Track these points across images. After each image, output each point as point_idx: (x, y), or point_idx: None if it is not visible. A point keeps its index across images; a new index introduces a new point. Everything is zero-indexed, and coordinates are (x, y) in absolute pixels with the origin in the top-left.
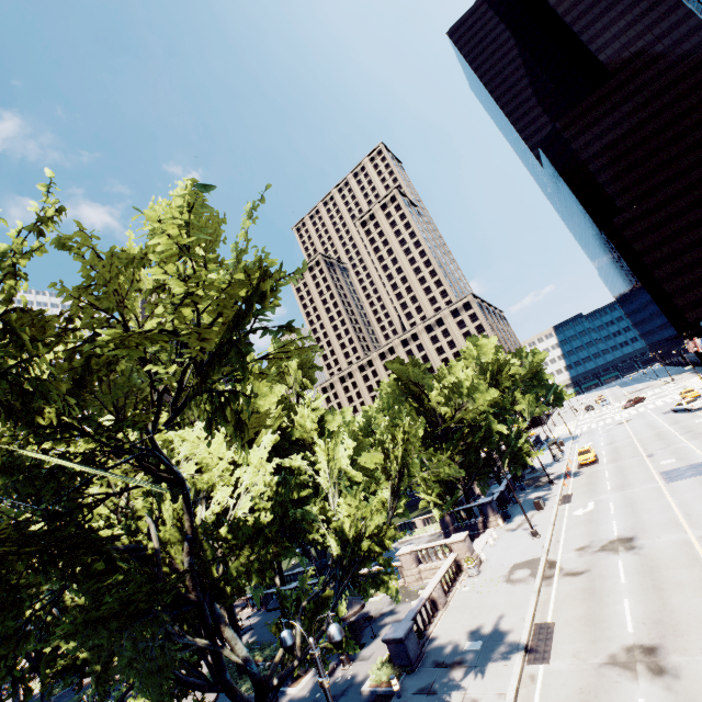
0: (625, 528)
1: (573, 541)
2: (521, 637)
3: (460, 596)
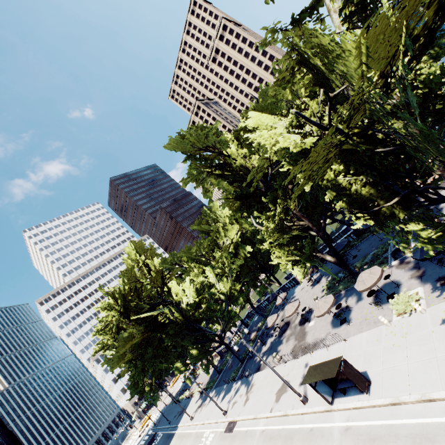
0: None
1: None
2: None
3: None
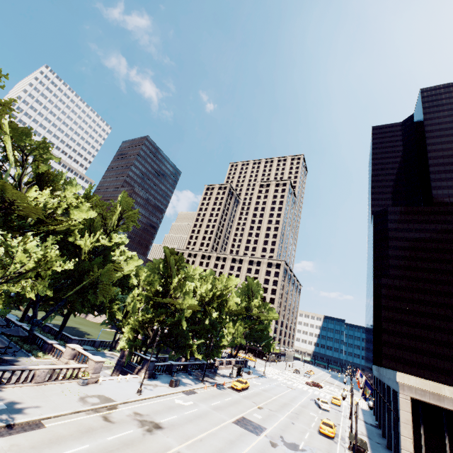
0: (171, 422)
1: (144, 408)
2: (19, 419)
3: (54, 386)
